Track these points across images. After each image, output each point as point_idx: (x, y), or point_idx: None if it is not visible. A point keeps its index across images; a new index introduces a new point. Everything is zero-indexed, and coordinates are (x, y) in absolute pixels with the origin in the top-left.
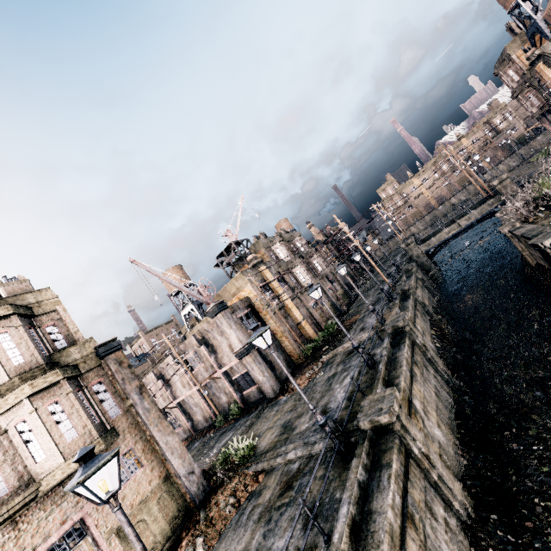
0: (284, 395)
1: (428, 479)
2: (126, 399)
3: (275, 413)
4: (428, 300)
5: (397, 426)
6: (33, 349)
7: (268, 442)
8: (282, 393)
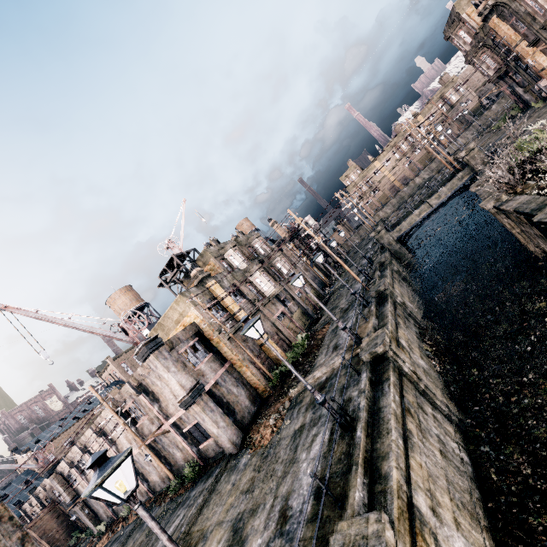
0: (245, 453)
1: None
2: None
3: (230, 489)
4: (408, 295)
5: None
6: None
7: None
8: (244, 449)
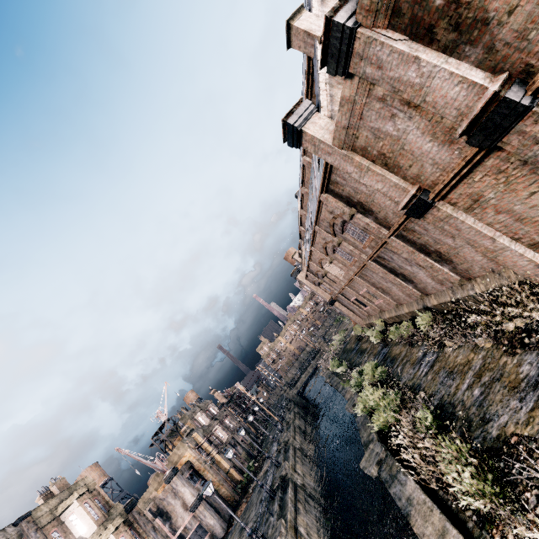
0: (232, 525)
1: (306, 494)
2: (148, 537)
3: (230, 536)
4: (304, 425)
5: (289, 474)
6: (101, 509)
7: None
8: (230, 526)
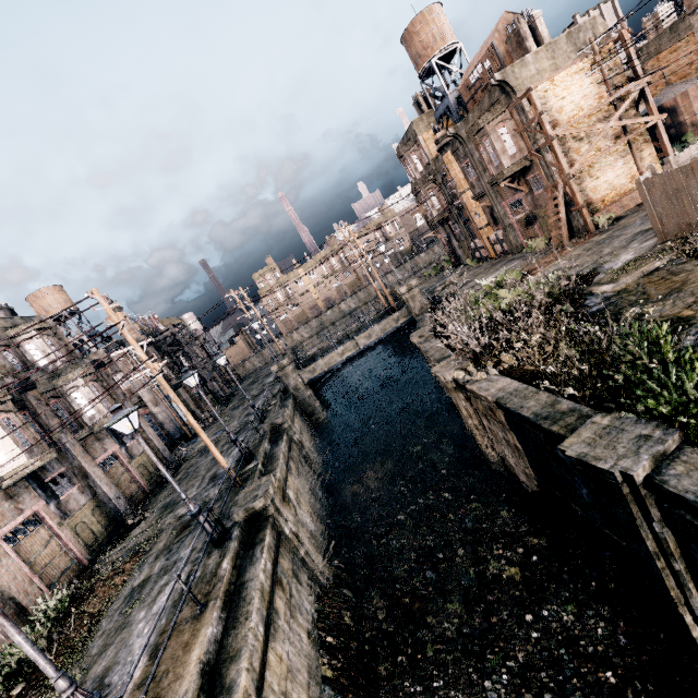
0: None
1: None
2: None
3: None
4: (308, 494)
5: None
6: None
7: None
8: None
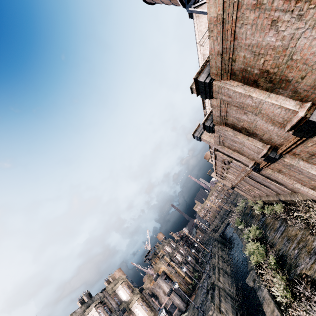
0: (189, 305)
1: (225, 293)
2: (150, 304)
3: (188, 310)
4: (224, 255)
5: (215, 282)
6: (130, 290)
7: (190, 314)
8: (188, 305)
